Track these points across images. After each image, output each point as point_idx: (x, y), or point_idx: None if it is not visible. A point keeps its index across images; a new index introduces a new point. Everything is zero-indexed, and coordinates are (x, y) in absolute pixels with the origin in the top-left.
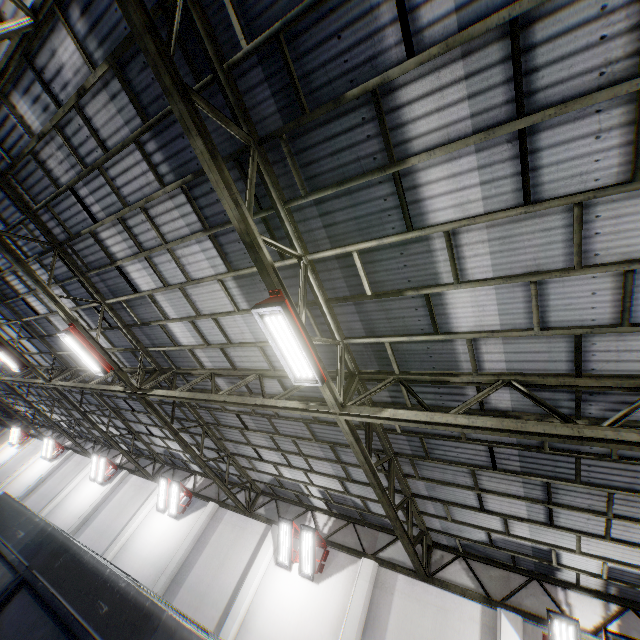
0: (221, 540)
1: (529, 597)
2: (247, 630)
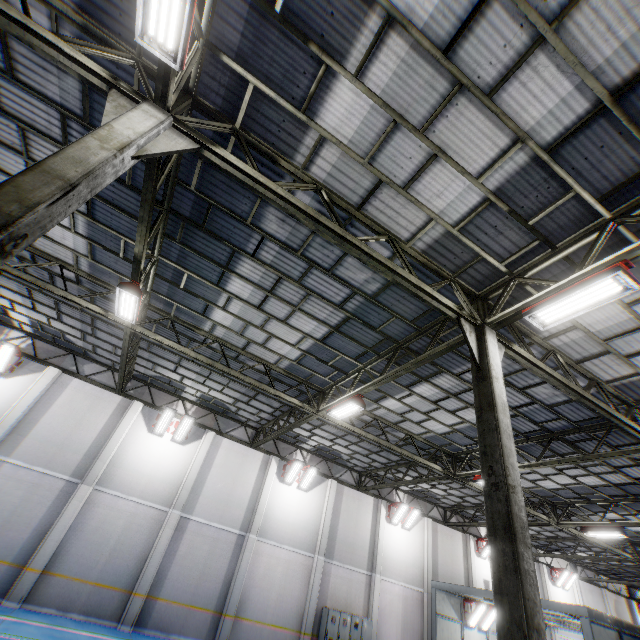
0: (349, 508)
1: (472, 528)
2: (385, 559)
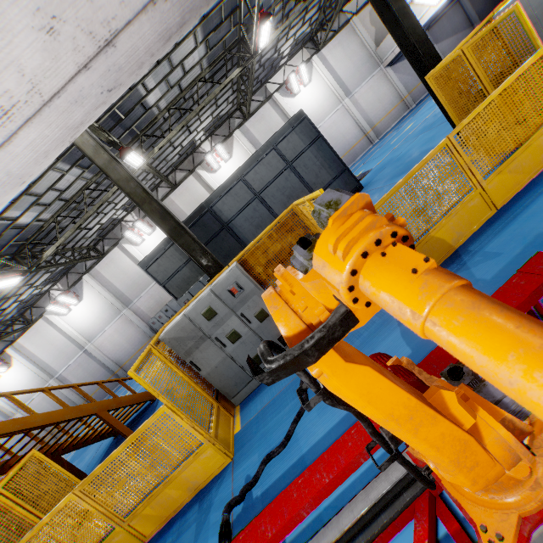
0: (111, 273)
1: (197, 159)
2: None
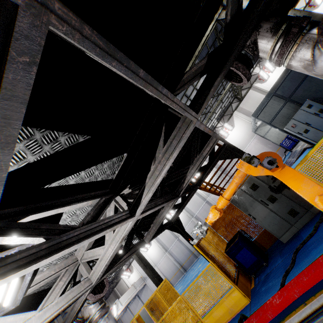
0: None
1: (252, 79)
2: (239, 145)
